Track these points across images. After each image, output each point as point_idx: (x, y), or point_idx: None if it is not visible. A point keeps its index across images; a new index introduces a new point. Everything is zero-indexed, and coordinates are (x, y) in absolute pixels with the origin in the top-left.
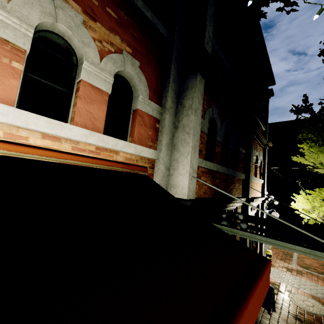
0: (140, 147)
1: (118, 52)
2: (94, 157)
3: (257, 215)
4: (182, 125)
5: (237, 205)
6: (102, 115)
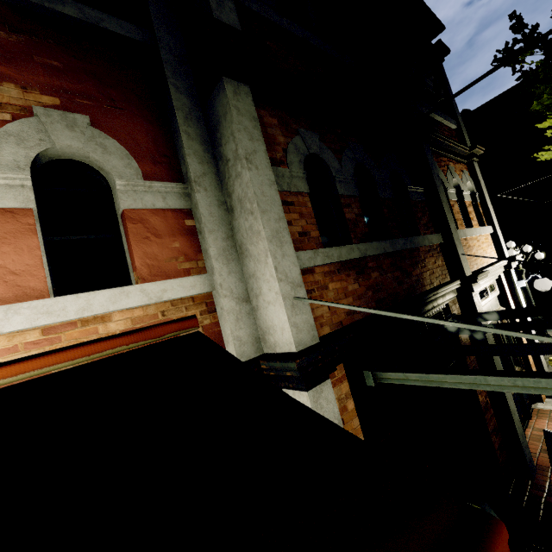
0: (158, 284)
1: (23, 117)
2: (44, 352)
3: (504, 299)
4: (237, 201)
5: (445, 301)
6: (31, 260)
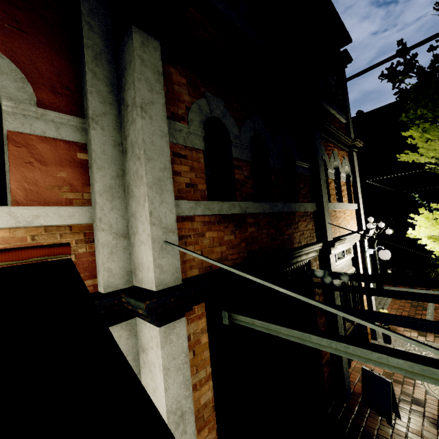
0: (30, 209)
1: None
2: None
3: (356, 261)
4: (130, 145)
5: (308, 258)
6: None
